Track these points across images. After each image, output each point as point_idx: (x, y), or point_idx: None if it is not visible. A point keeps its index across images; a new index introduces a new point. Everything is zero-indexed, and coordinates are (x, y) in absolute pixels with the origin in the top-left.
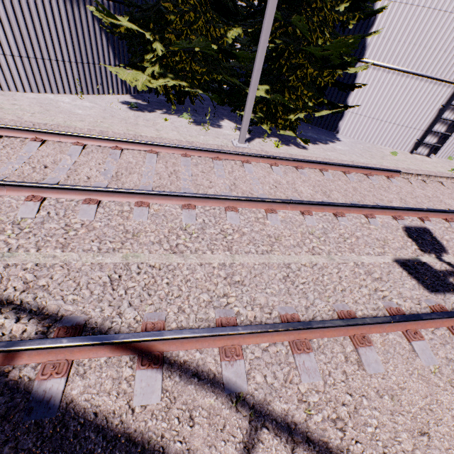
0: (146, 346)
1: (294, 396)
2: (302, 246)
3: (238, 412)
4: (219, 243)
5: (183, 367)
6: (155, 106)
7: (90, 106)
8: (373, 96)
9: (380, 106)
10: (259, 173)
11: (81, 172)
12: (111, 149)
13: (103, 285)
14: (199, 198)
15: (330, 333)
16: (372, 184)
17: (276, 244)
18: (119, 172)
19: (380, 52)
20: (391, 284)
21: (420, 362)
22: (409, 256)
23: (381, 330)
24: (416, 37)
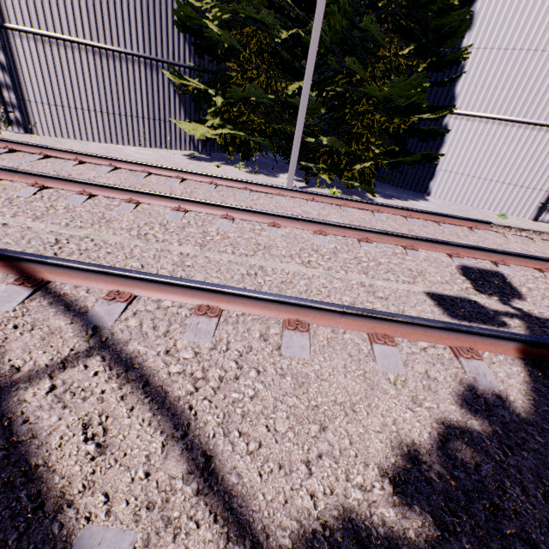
0: (33, 271)
1: (161, 344)
2: (295, 258)
3: (82, 338)
4: (193, 240)
5: (58, 296)
6: (217, 159)
7: (151, 154)
8: (470, 150)
9: (481, 161)
10: (289, 204)
11: (97, 181)
12: (139, 172)
13: (44, 241)
14: (193, 204)
15: (254, 310)
16: (441, 230)
17: (262, 251)
18: (134, 185)
19: (473, 101)
20: (395, 302)
21: (373, 366)
22: (453, 292)
23: (334, 324)
24: (516, 82)
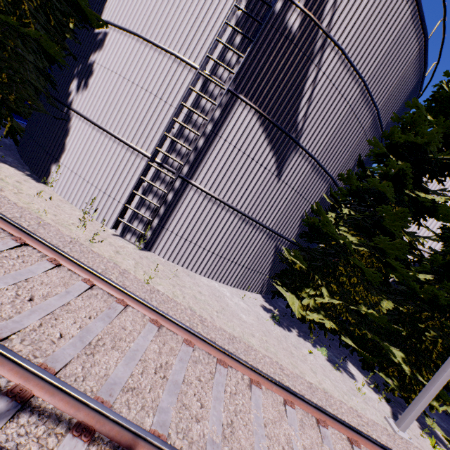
0: None
1: None
2: None
3: None
4: None
5: None
6: (286, 319)
7: (246, 308)
8: None
9: None
10: None
11: None
12: (319, 424)
13: None
14: None
15: None
16: None
17: None
18: None
19: None
20: None
21: None
22: None
23: None
24: None
